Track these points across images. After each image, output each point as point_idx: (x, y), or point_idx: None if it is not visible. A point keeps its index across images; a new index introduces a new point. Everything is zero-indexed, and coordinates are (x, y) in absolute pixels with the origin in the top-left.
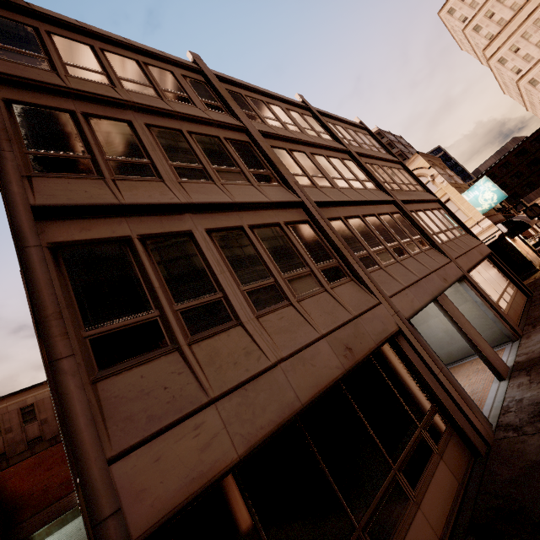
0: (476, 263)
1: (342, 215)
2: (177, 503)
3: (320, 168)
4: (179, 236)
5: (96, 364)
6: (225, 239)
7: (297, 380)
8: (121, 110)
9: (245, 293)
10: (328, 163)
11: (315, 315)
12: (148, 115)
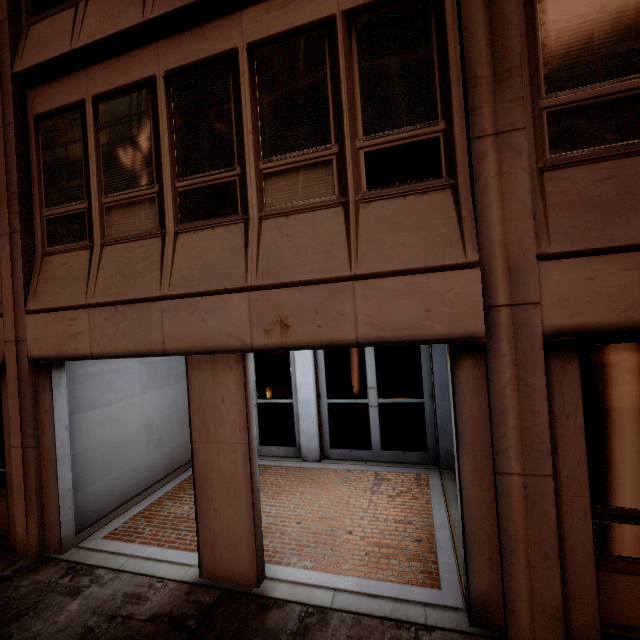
0: None
1: (95, 91)
2: None
3: None
4: None
5: None
6: None
7: None
8: None
9: None
10: None
11: None
12: None
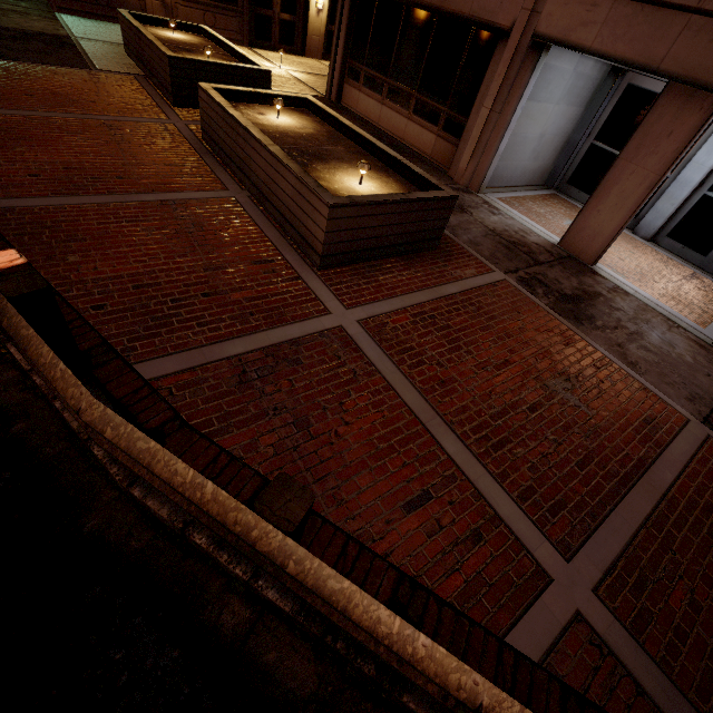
0: None
1: None
2: None
3: None
4: None
5: None
6: None
7: None
8: None
9: None
10: None
11: None
12: None
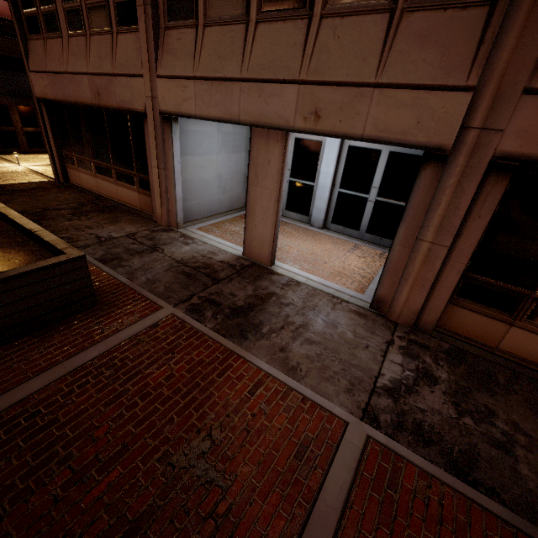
0: None
1: None
2: (41, 96)
3: None
4: None
5: (29, 32)
6: None
7: (71, 88)
8: None
9: (65, 11)
10: None
11: (92, 55)
12: None
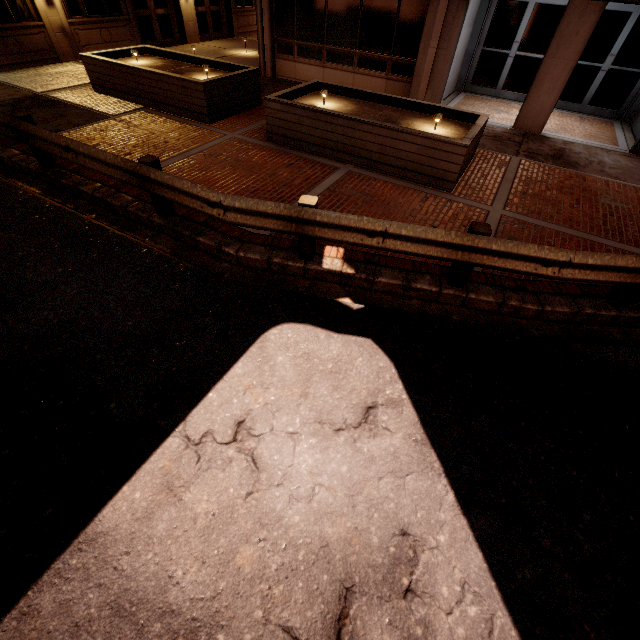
0: None
1: None
2: None
3: None
4: None
5: None
6: None
7: None
8: None
9: None
10: None
11: None
12: None
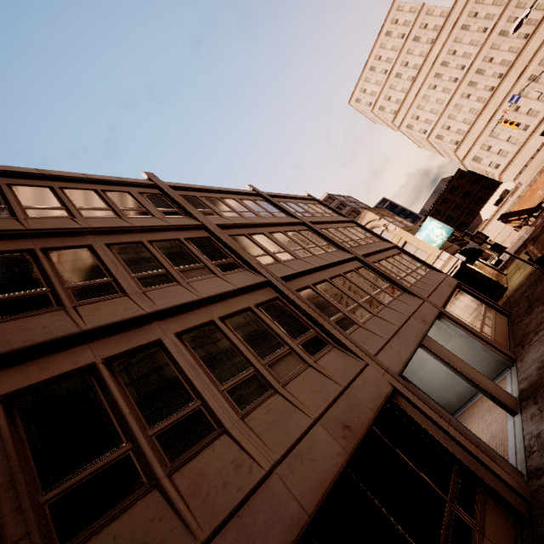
0: (448, 297)
1: (310, 283)
2: None
3: (280, 244)
4: (147, 348)
5: (57, 538)
6: (197, 338)
7: (298, 484)
8: (80, 237)
9: (226, 392)
10: (287, 237)
11: (304, 398)
12: (108, 235)
